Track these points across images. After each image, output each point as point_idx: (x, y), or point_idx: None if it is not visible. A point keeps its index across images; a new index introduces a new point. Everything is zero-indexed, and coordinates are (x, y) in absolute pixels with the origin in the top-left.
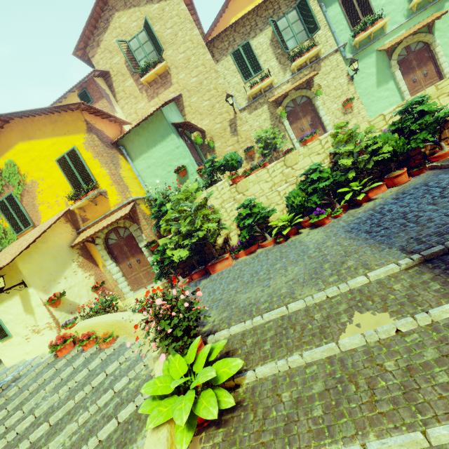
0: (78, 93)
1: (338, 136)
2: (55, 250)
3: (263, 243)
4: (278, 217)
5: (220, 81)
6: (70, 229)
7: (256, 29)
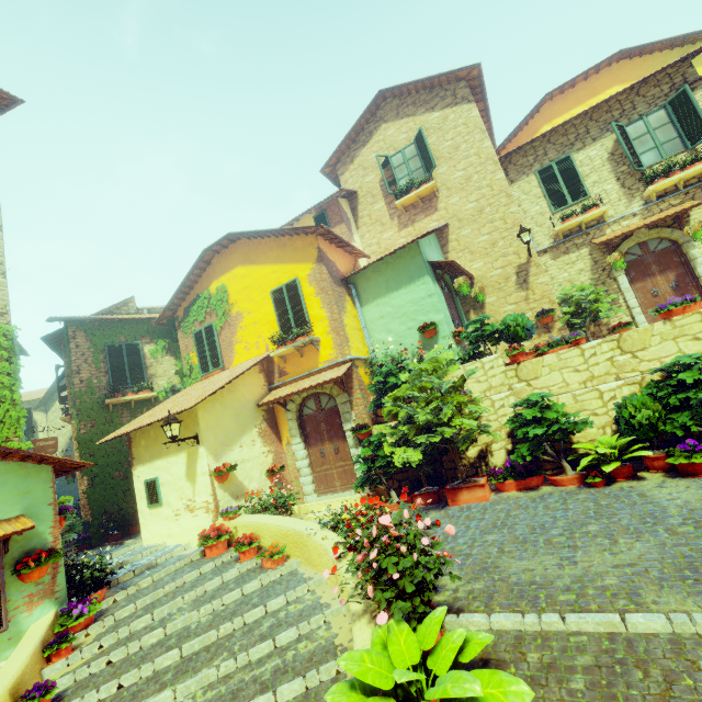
0: (314, 215)
1: None
2: (240, 405)
3: (556, 478)
4: (591, 438)
5: (512, 209)
6: (262, 382)
7: (585, 139)
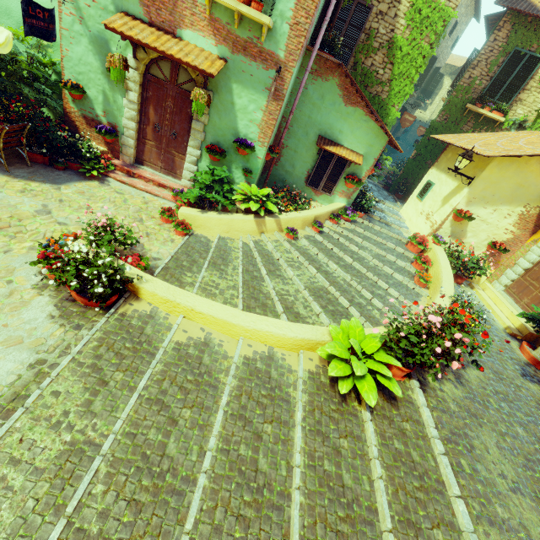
0: None
1: None
2: (533, 180)
3: None
4: None
5: None
6: None
7: None
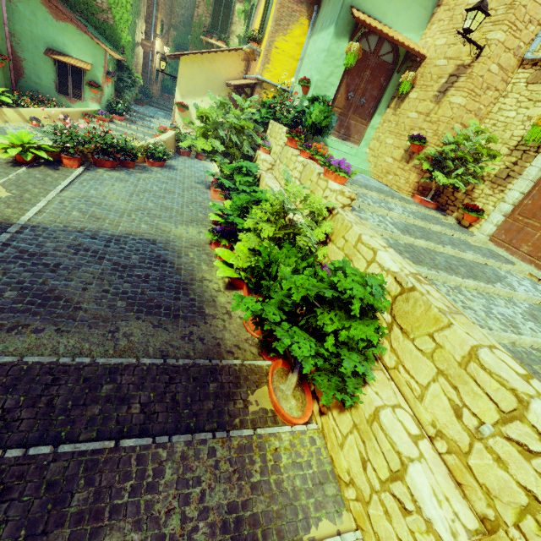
0: None
1: (311, 198)
2: (213, 75)
3: None
4: None
5: None
6: (241, 69)
7: None
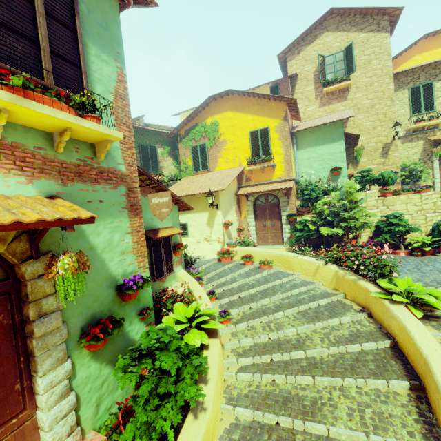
0: (271, 86)
1: None
2: (230, 193)
3: (396, 251)
4: (414, 237)
5: (392, 109)
6: (236, 182)
7: None
